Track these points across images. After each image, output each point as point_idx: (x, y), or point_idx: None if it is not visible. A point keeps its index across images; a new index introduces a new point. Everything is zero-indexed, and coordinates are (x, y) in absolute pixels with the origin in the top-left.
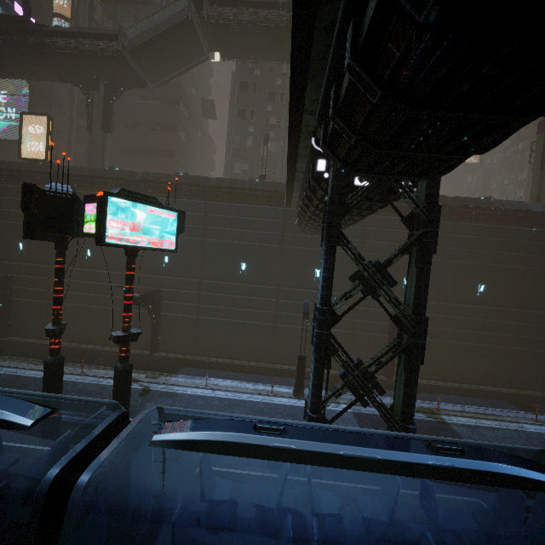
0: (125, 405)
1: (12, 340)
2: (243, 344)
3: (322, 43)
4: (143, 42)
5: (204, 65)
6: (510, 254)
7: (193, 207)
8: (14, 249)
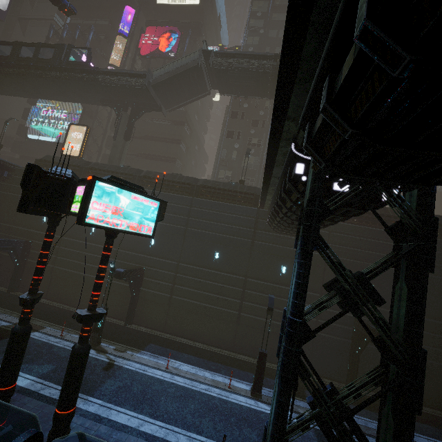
0: (74, 391)
1: (18, 295)
2: (208, 328)
3: (315, 41)
4: (163, 80)
5: (207, 101)
6: None
7: (181, 201)
8: (39, 221)
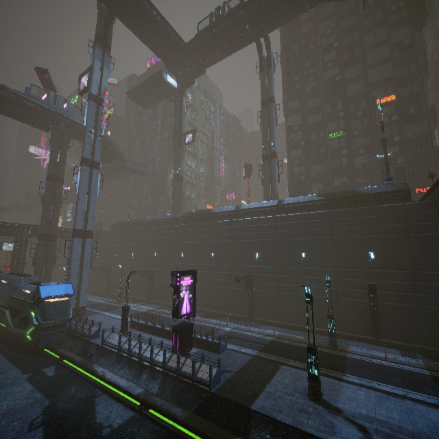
0: None
1: None
2: None
3: None
4: None
5: None
6: (139, 239)
7: None
8: None
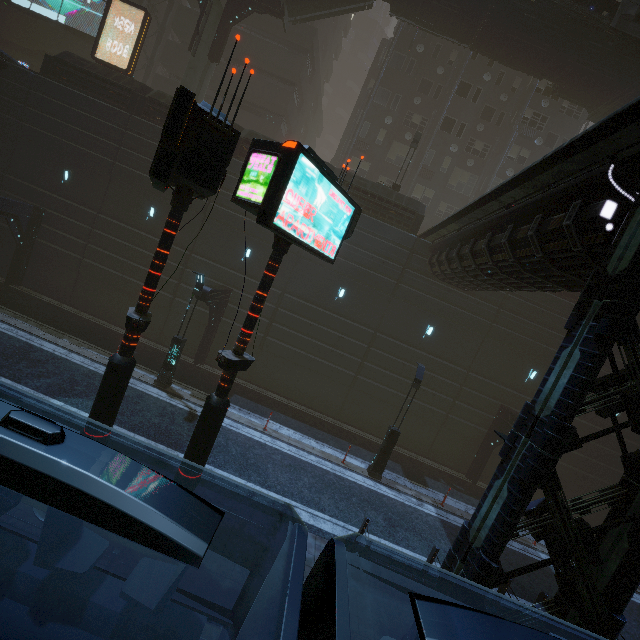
0: (206, 454)
1: (25, 291)
2: (310, 387)
3: None
4: None
5: (344, 17)
6: None
7: None
8: (55, 177)
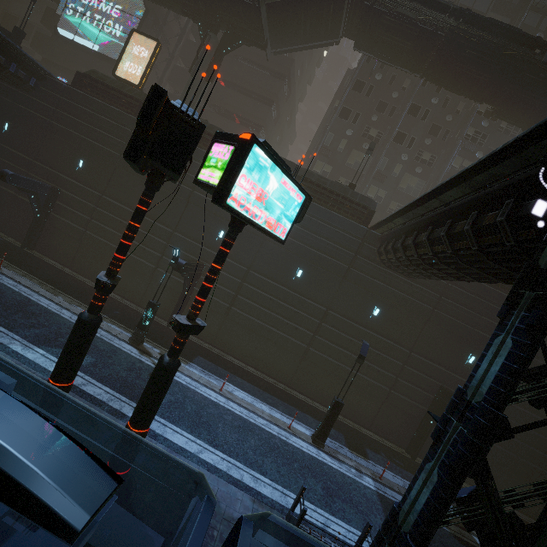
0: (154, 410)
1: (35, 255)
2: (267, 354)
3: None
4: None
5: (318, 52)
6: None
7: None
8: (72, 164)
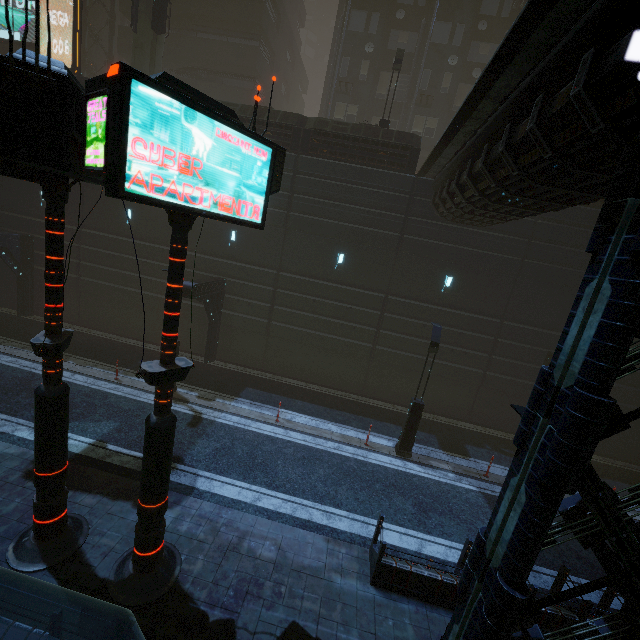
0: (162, 479)
1: (36, 320)
2: (327, 366)
3: None
4: None
5: None
6: None
7: None
8: (34, 200)
